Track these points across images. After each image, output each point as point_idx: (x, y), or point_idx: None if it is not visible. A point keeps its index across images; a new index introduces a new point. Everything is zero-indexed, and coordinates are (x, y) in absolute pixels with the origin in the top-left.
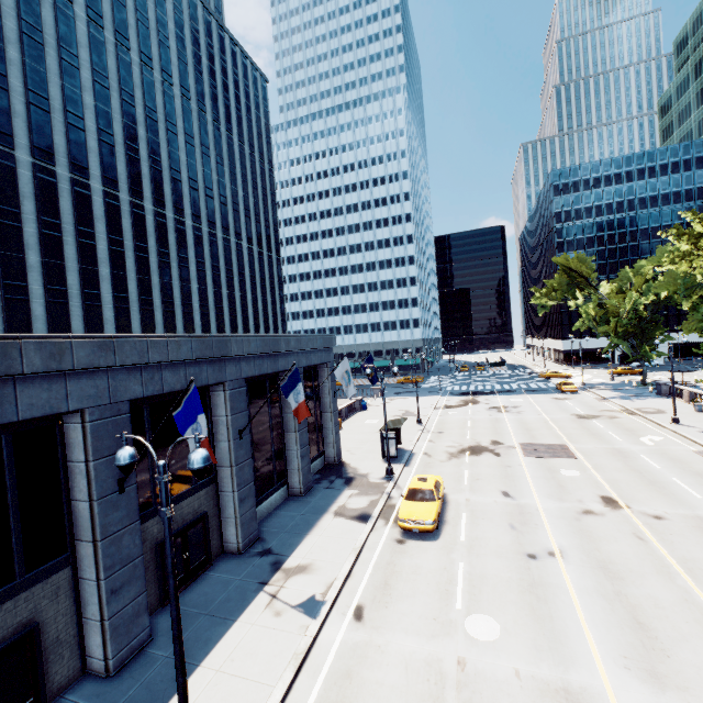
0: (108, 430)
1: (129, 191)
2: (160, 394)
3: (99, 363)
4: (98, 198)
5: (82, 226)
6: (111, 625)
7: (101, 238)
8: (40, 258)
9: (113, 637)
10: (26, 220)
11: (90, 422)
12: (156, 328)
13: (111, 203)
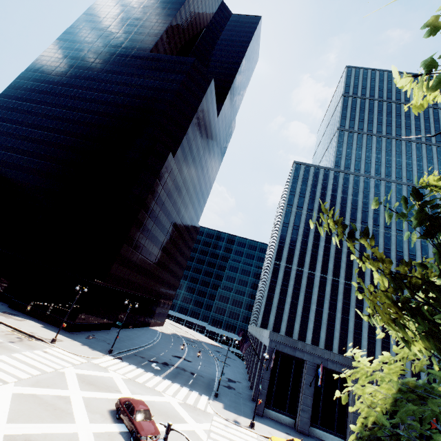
0: None
1: None
2: None
3: None
4: None
5: None
6: None
7: None
8: None
9: None
10: None
11: None
12: None
13: None
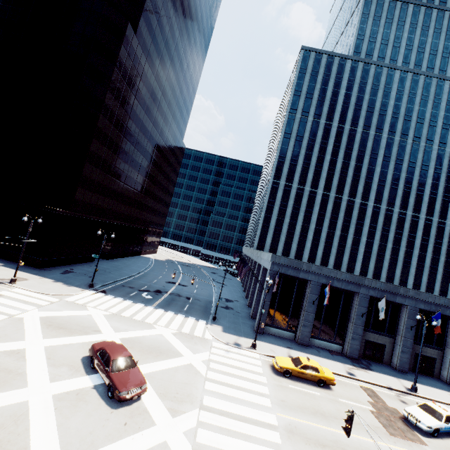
0: (411, 313)
1: (438, 216)
2: (429, 311)
3: (414, 296)
4: (421, 221)
5: (411, 233)
6: (399, 358)
7: (418, 238)
8: (391, 245)
9: (399, 361)
10: (391, 232)
11: (408, 309)
12: (435, 282)
13: (427, 223)
